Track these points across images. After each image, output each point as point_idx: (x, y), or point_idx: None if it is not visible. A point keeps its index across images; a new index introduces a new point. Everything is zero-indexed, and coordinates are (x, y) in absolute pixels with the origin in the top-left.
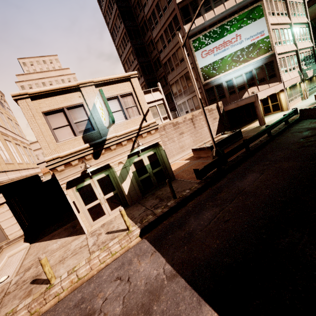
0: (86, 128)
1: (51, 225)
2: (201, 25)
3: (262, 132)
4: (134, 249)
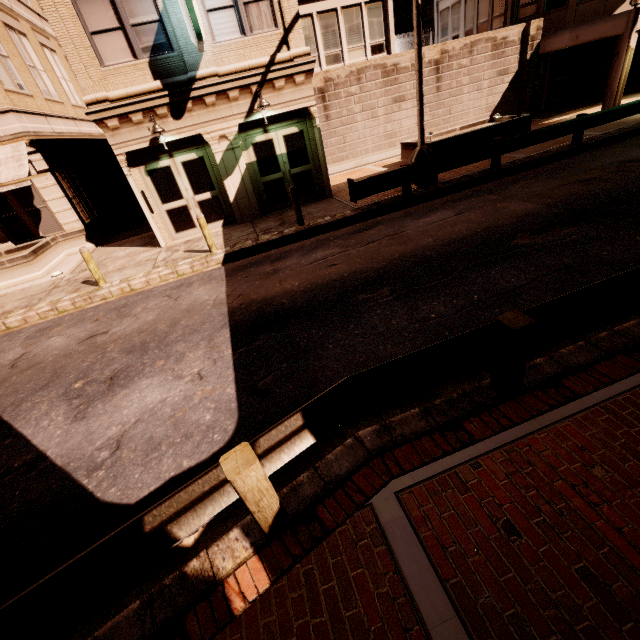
0: (155, 42)
1: (129, 230)
2: None
3: (554, 130)
4: (204, 274)
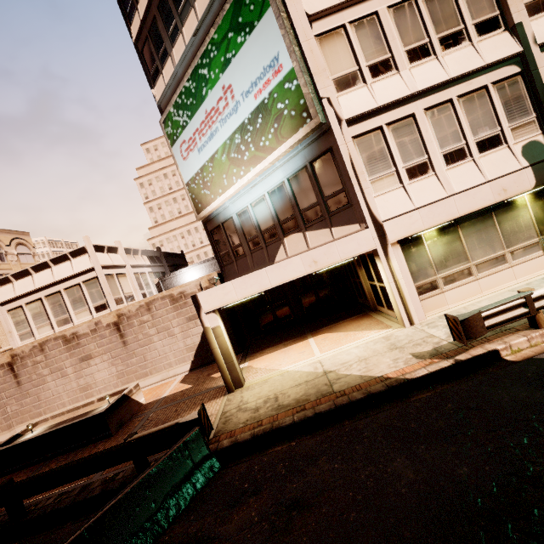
0: None
1: None
2: (173, 79)
3: None
4: None
